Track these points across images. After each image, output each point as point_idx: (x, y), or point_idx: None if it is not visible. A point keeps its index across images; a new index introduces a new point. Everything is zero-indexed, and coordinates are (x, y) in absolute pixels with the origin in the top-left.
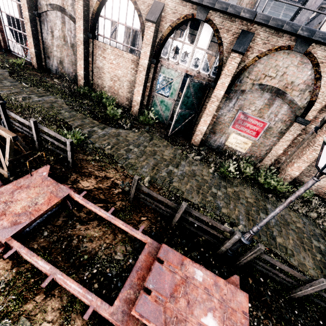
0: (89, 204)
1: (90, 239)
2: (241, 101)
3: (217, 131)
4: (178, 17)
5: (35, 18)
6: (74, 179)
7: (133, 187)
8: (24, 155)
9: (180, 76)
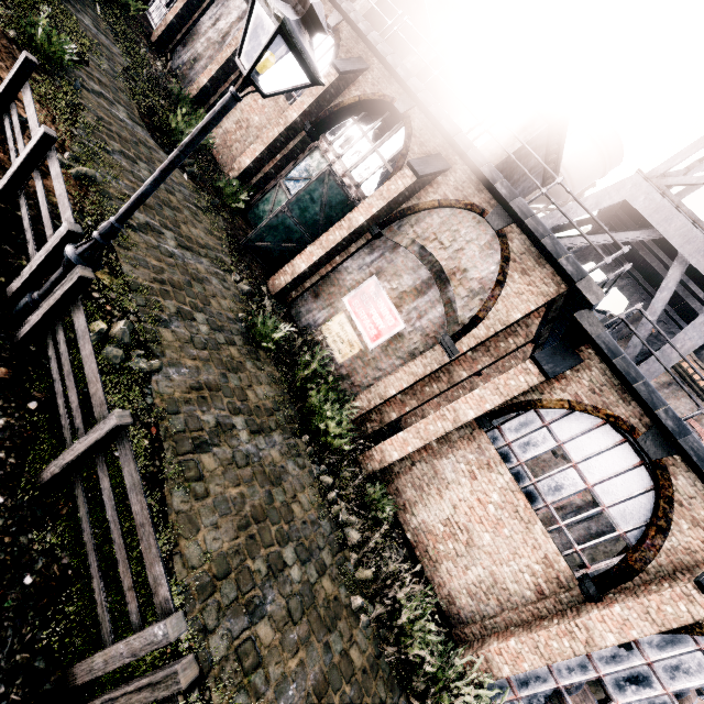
0: None
1: None
2: (385, 262)
3: (323, 294)
4: (376, 92)
5: None
6: None
7: (11, 74)
8: None
9: None
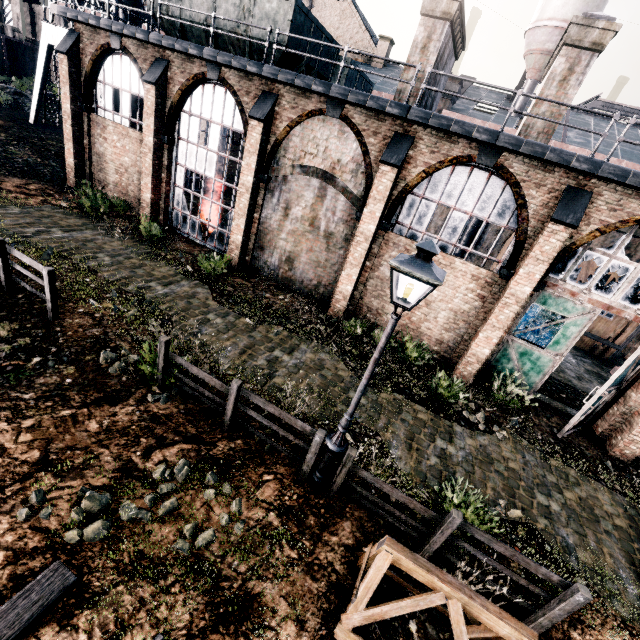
0: None
1: None
2: None
3: None
4: (622, 217)
5: (259, 185)
6: None
7: None
8: None
9: (587, 313)
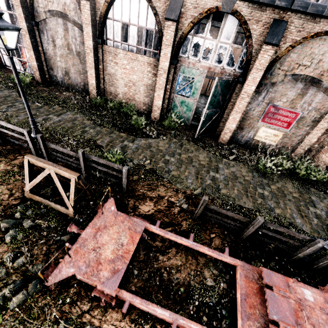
0: (169, 234)
1: (177, 269)
2: (271, 94)
3: (245, 126)
4: (200, 11)
5: (33, 28)
6: (132, 205)
7: (201, 207)
8: (84, 190)
9: (202, 74)
